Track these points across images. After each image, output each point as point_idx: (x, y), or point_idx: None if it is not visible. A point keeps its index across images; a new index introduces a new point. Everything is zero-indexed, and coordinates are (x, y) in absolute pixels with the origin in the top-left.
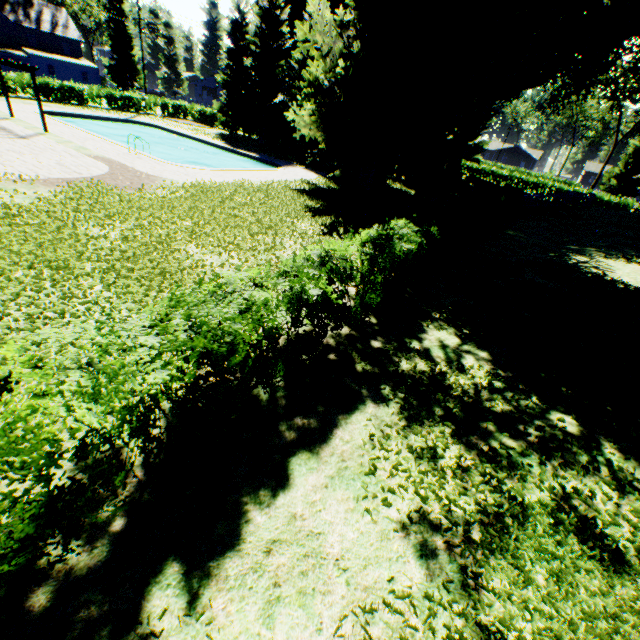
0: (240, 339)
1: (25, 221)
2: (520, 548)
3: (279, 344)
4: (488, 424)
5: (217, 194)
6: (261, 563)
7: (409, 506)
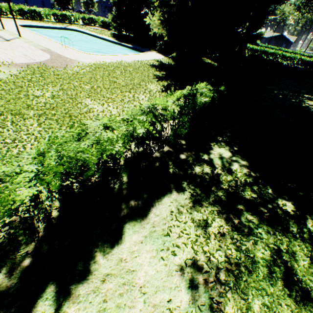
0: (91, 162)
1: (2, 88)
2: (247, 287)
3: (120, 161)
4: (240, 206)
5: (106, 69)
6: (98, 287)
7: (186, 256)
